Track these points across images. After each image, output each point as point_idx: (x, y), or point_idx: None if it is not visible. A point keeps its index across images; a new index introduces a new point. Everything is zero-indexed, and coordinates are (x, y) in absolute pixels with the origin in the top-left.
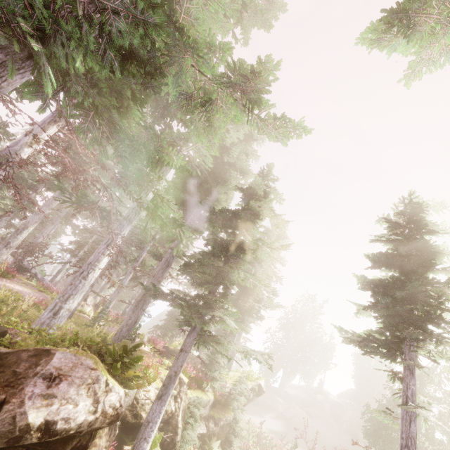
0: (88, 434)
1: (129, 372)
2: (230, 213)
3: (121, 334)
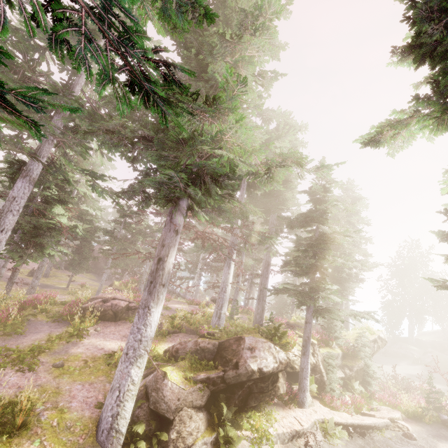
0: (276, 375)
1: (283, 340)
2: (303, 216)
3: (257, 320)
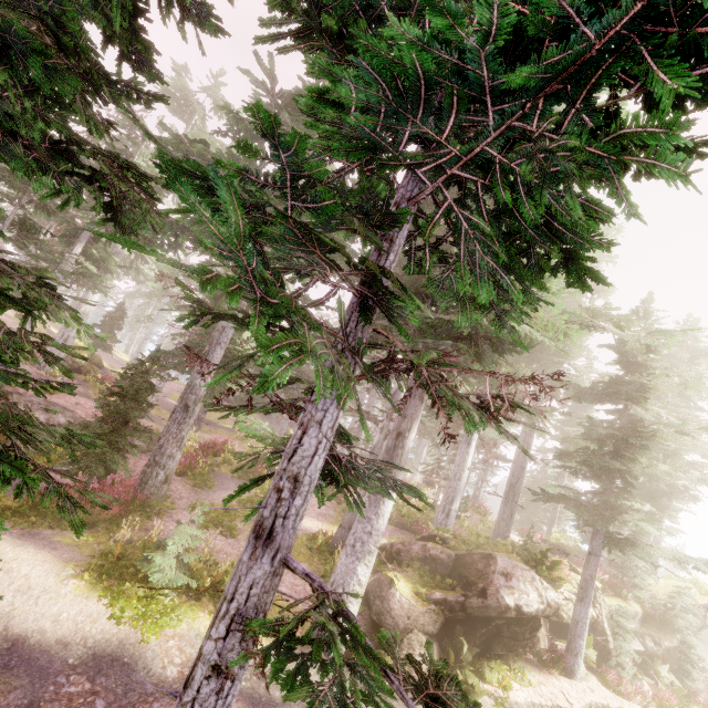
0: (538, 620)
1: (554, 574)
2: (603, 387)
3: (500, 529)
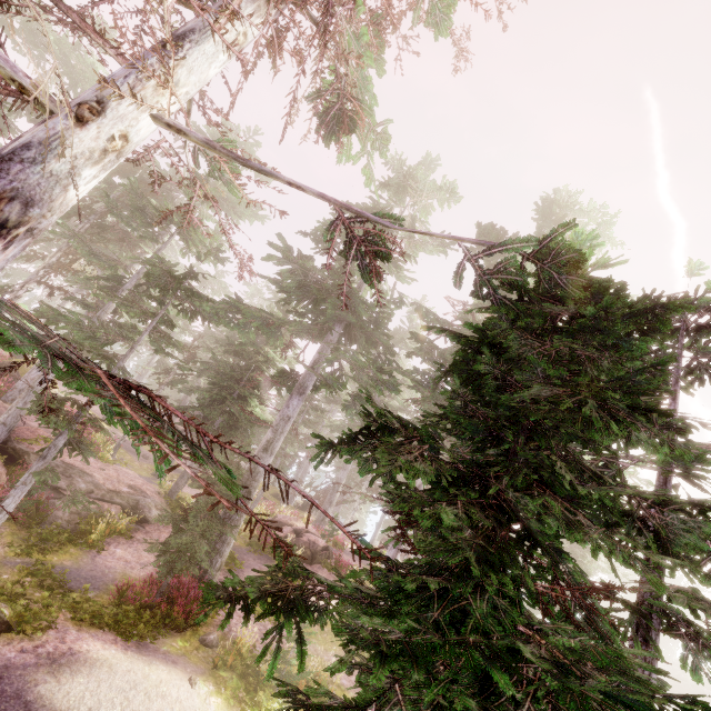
0: None
1: None
2: None
3: None
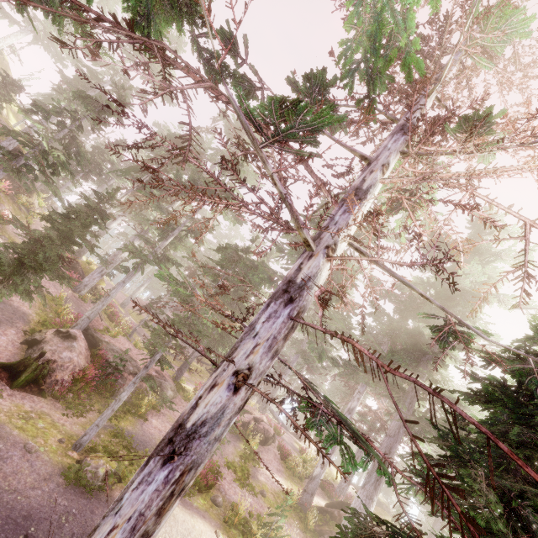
0: None
1: None
2: None
3: None
